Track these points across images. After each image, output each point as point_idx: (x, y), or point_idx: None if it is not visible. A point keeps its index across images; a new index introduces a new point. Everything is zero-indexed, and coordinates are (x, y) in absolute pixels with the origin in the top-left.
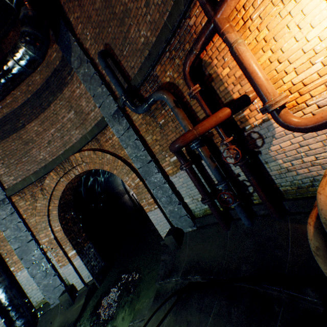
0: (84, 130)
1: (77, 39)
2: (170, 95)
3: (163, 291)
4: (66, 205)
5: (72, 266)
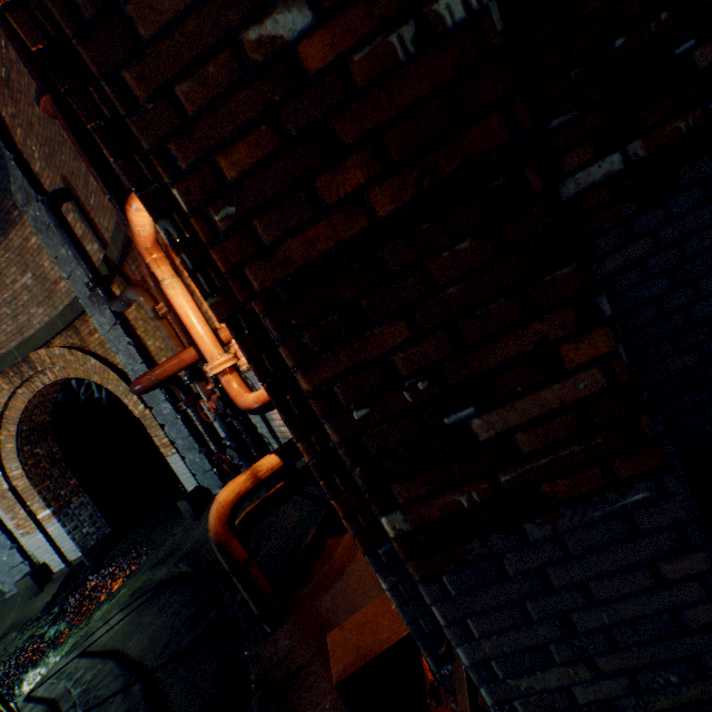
0: (53, 309)
1: (20, 151)
2: (148, 298)
3: (149, 582)
4: (36, 432)
5: (45, 535)
